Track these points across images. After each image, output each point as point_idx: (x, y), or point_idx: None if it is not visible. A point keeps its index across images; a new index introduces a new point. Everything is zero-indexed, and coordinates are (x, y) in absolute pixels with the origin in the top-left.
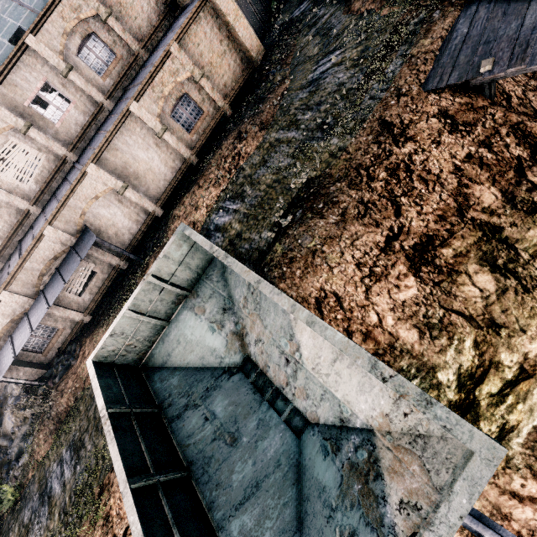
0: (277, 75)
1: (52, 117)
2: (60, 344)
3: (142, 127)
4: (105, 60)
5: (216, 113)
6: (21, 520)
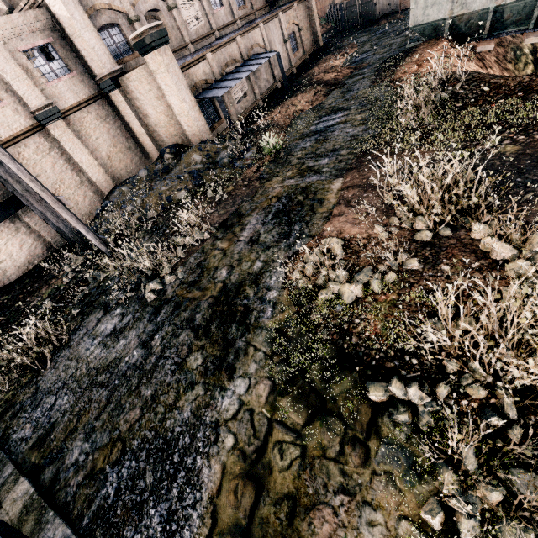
0: (344, 42)
1: (212, 6)
2: (218, 132)
3: (279, 29)
4: (239, 2)
5: (304, 55)
6: (300, 149)
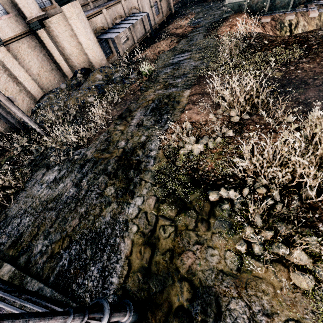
0: (187, 11)
1: None
2: (112, 62)
3: None
4: None
5: (163, 17)
6: (164, 73)
